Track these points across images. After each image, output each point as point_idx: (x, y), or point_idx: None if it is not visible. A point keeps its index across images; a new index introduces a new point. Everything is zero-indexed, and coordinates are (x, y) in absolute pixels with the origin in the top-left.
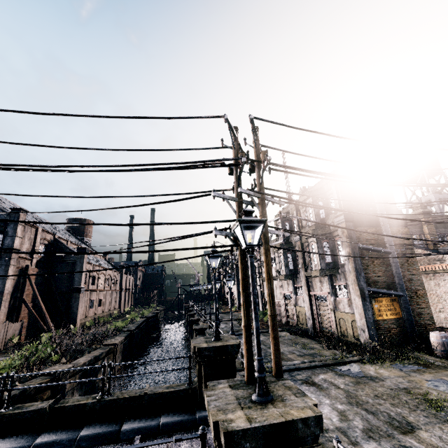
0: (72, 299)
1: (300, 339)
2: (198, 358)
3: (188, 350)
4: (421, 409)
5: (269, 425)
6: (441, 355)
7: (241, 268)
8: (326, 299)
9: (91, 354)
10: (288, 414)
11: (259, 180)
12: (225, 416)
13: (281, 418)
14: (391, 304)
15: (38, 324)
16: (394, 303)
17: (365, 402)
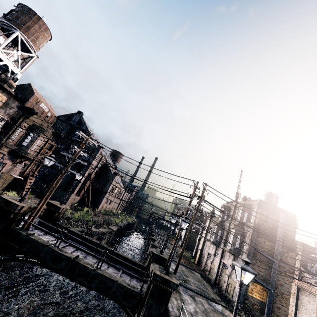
0: (101, 196)
1: (204, 281)
2: (151, 256)
3: (142, 253)
4: None
5: (164, 278)
6: None
7: (178, 233)
8: (228, 268)
9: (104, 229)
10: (170, 279)
11: (198, 204)
12: (155, 270)
13: (168, 278)
14: (262, 291)
15: (85, 201)
16: (264, 291)
17: (210, 316)
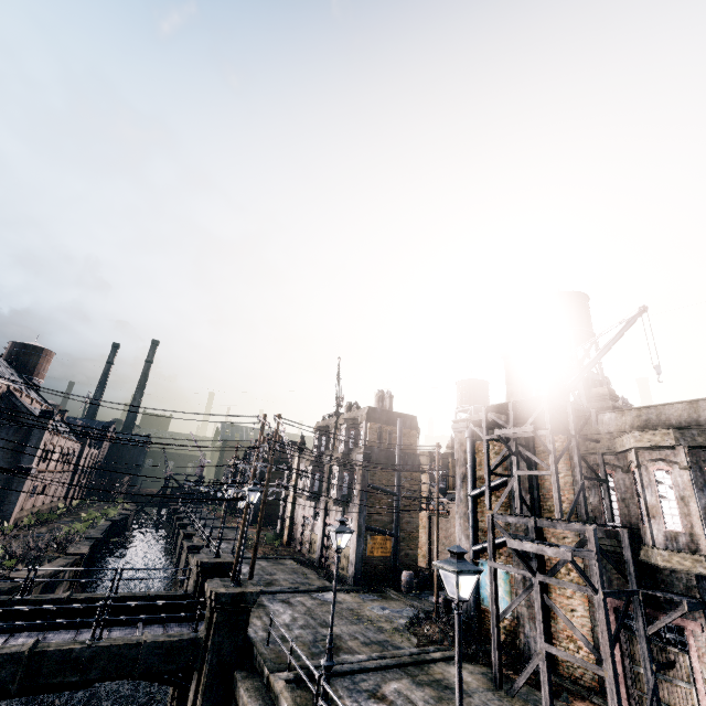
0: (13, 483)
1: (303, 569)
2: (199, 570)
3: (168, 574)
4: (347, 619)
5: (235, 592)
6: (404, 592)
7: (245, 512)
8: None
9: (55, 563)
10: (246, 590)
11: (272, 453)
12: (216, 589)
13: (242, 591)
14: (385, 542)
15: None
16: (387, 542)
17: (316, 614)
